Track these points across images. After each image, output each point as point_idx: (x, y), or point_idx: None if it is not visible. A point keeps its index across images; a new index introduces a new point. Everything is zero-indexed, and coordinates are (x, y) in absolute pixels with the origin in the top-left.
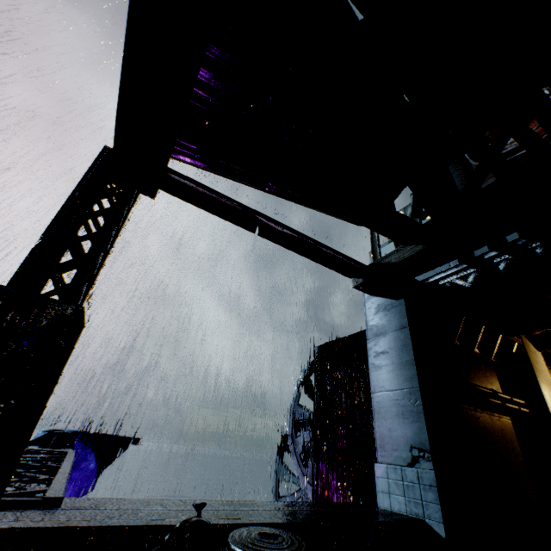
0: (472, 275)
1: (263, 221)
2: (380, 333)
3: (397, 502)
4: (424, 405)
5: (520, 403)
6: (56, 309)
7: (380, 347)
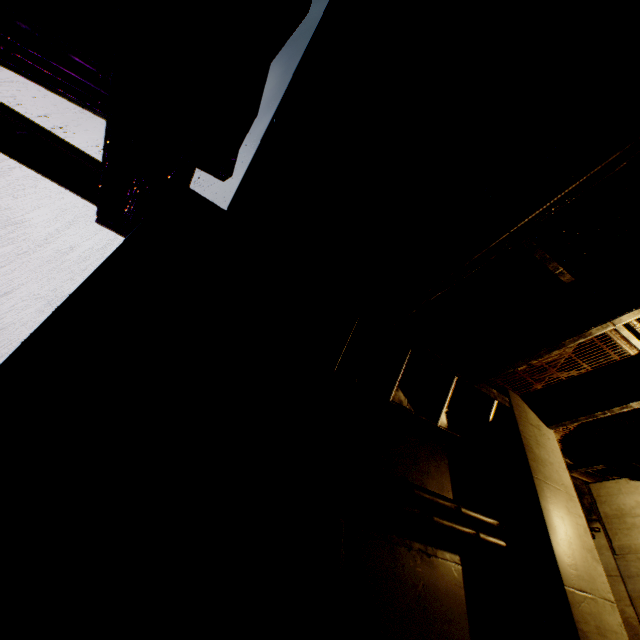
0: None
1: None
2: None
3: None
4: None
5: (485, 522)
6: None
7: None
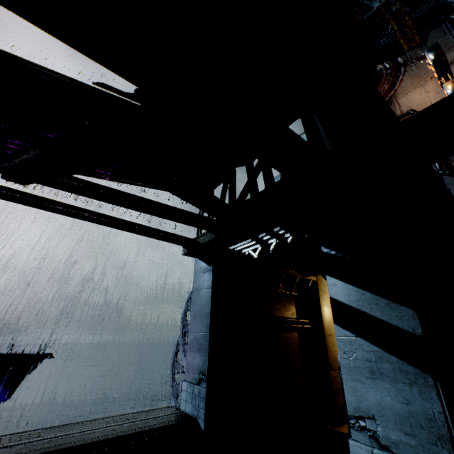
0: (258, 249)
1: (94, 216)
2: (199, 289)
3: (188, 407)
4: (209, 345)
5: (305, 322)
6: None
7: (197, 300)
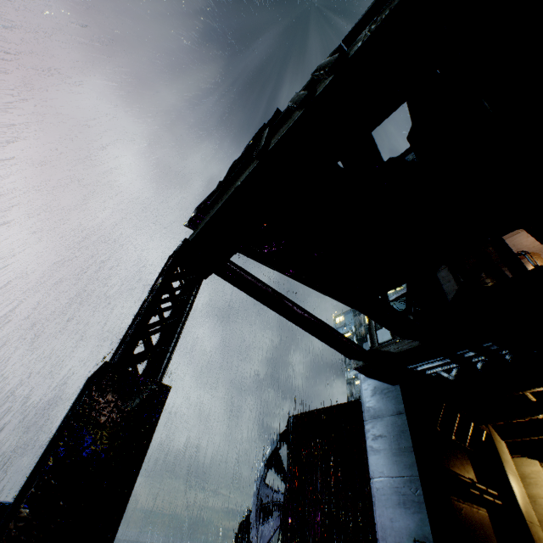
0: (454, 369)
1: (289, 305)
2: (378, 416)
3: None
4: (424, 495)
5: (494, 494)
6: (152, 388)
7: (378, 430)
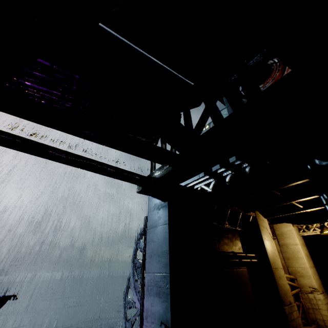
0: (212, 183)
1: (48, 151)
2: (154, 226)
3: None
4: (170, 289)
5: (252, 256)
6: None
7: (153, 237)
